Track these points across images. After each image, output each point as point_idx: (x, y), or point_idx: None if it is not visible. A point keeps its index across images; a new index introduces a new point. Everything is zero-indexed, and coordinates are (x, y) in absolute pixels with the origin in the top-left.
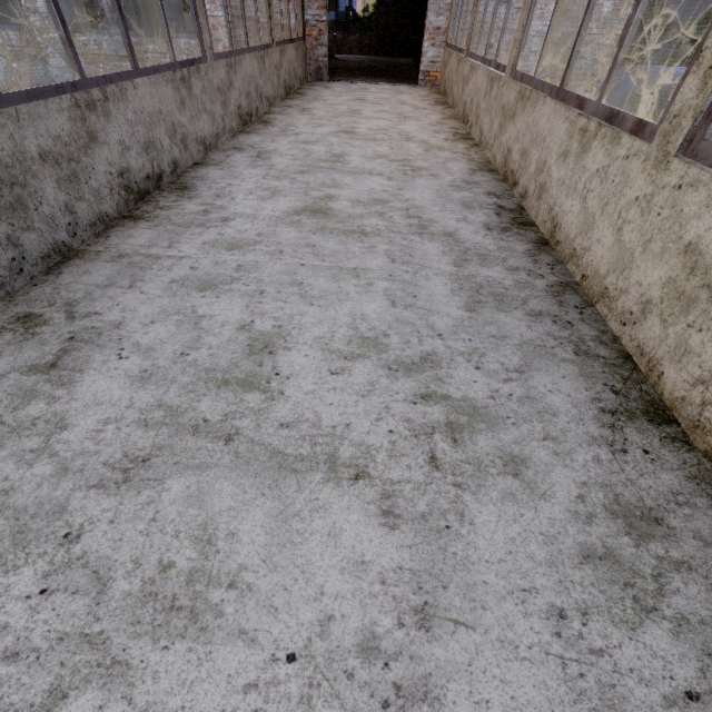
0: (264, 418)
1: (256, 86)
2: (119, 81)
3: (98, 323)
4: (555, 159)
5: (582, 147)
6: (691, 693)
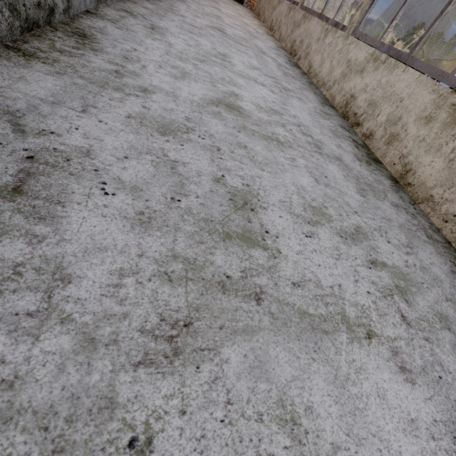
0: (233, 68)
1: None
2: None
3: (158, 25)
4: (314, 42)
5: (325, 36)
6: (332, 126)
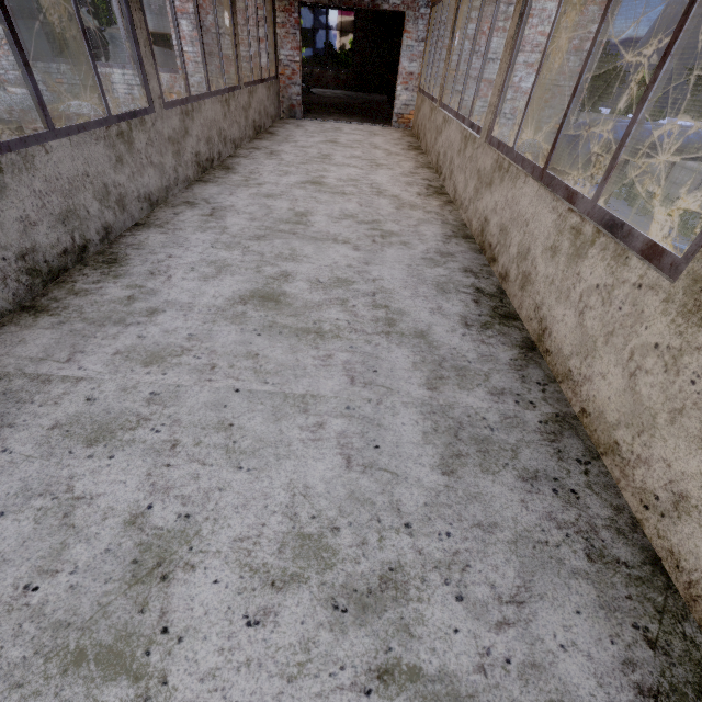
0: None
1: (219, 130)
2: (22, 147)
3: None
4: (541, 251)
5: (575, 249)
6: None
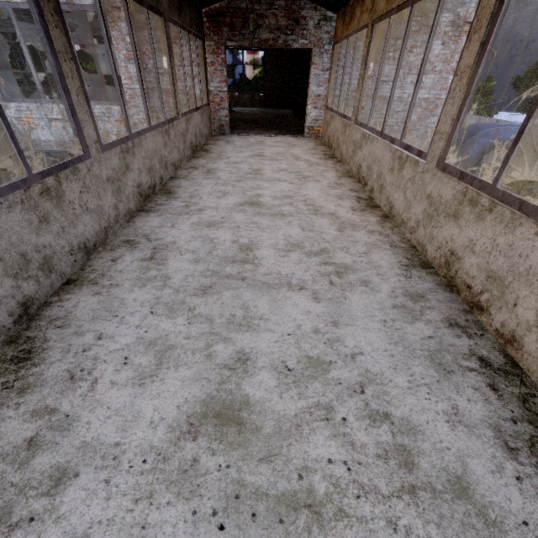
0: None
1: (160, 157)
2: None
3: None
4: None
5: None
6: None
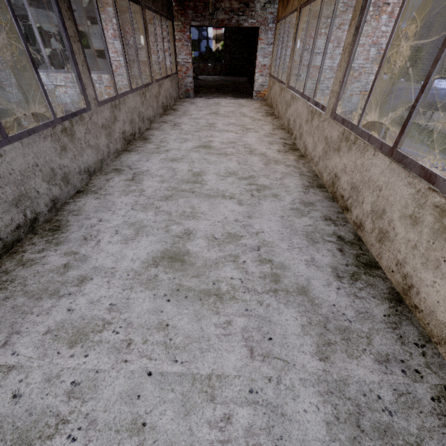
0: None
1: (138, 113)
2: None
3: None
4: (399, 216)
5: (442, 226)
6: None
